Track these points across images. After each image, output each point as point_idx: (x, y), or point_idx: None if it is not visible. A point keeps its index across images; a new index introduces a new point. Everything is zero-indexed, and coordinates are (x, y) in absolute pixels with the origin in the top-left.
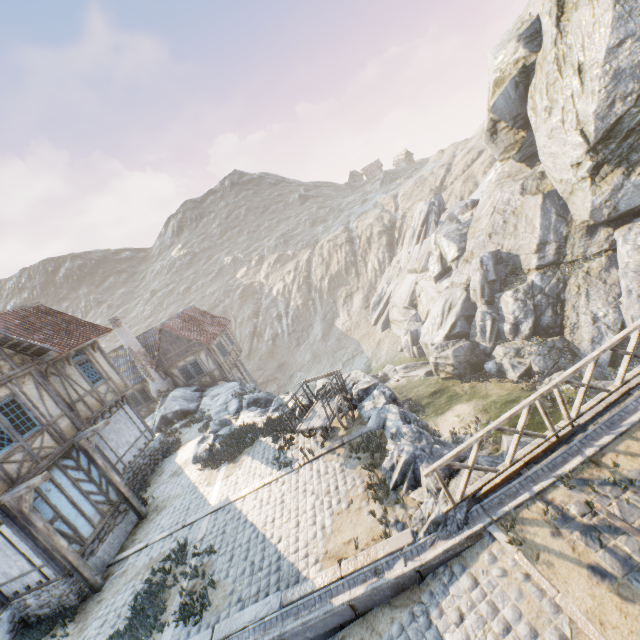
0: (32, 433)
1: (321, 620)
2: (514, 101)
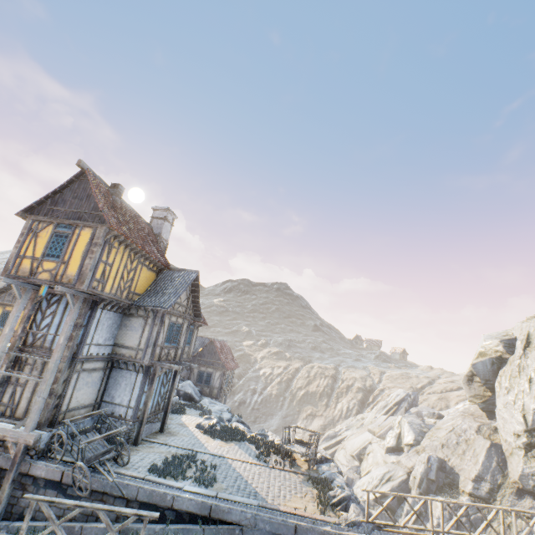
0: (174, 345)
1: (278, 523)
2: (489, 370)
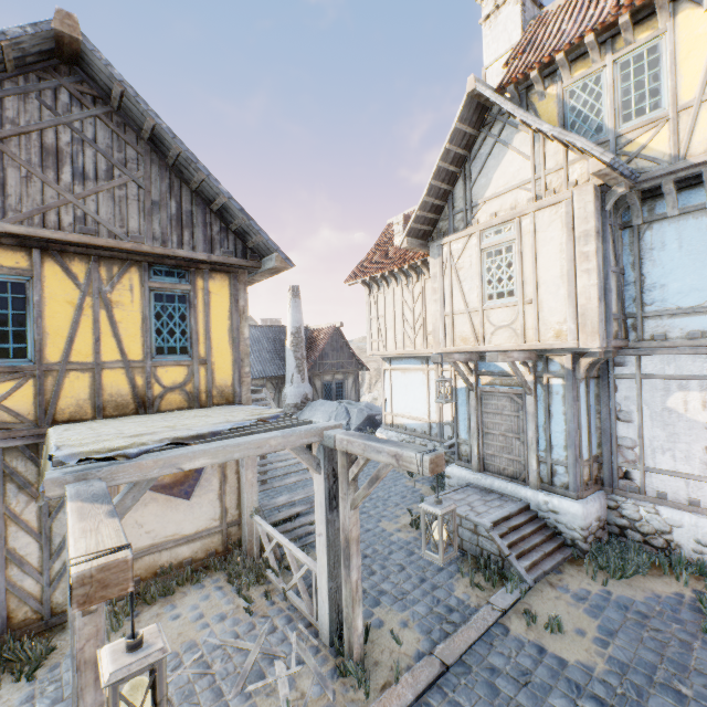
0: None
1: None
2: None
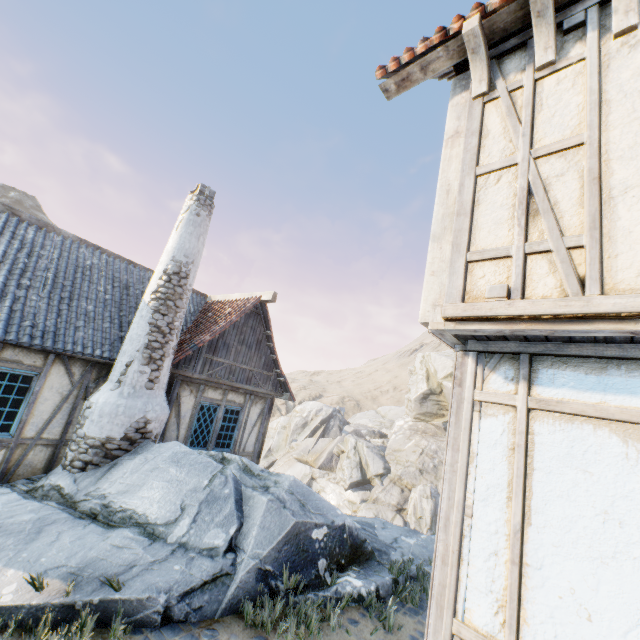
0: None
1: None
2: None
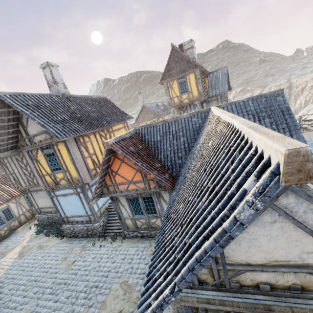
0: None
1: None
2: None
